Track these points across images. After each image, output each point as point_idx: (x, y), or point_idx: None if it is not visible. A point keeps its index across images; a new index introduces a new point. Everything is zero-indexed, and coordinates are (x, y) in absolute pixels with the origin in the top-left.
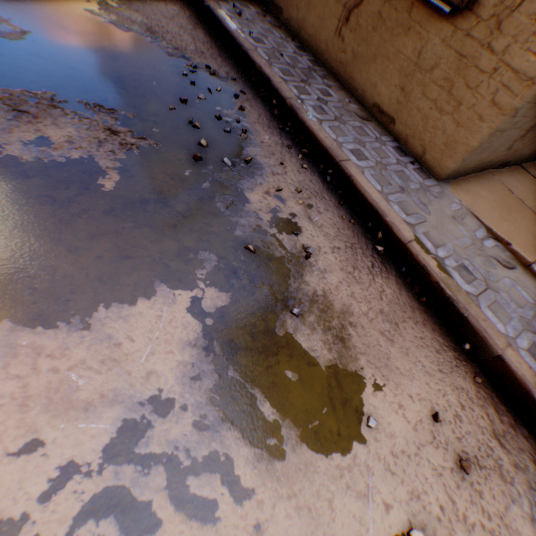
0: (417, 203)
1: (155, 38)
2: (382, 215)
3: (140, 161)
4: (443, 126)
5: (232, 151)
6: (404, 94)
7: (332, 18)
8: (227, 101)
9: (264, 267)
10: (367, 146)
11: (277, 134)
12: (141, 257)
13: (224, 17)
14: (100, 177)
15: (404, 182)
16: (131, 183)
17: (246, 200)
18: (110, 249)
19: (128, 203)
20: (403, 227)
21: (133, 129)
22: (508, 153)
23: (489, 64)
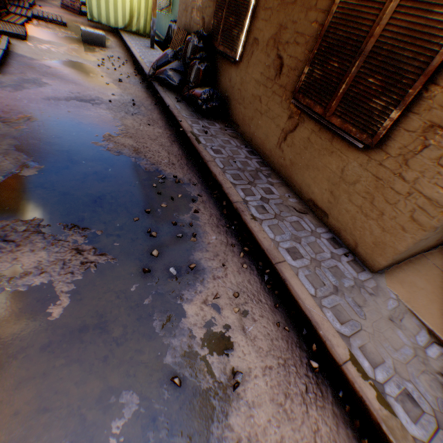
0: (352, 306)
1: (138, 157)
2: (315, 327)
3: (93, 280)
4: (370, 227)
5: (180, 256)
6: (333, 196)
7: (273, 135)
8: (185, 205)
9: (187, 406)
10: (302, 241)
11: (224, 232)
12: (60, 407)
13: (194, 135)
14: (51, 304)
15: (338, 279)
16: (78, 307)
17: (183, 314)
18: (31, 400)
19: (68, 333)
20: (337, 341)
21: (97, 245)
22: (438, 241)
23: (403, 188)
